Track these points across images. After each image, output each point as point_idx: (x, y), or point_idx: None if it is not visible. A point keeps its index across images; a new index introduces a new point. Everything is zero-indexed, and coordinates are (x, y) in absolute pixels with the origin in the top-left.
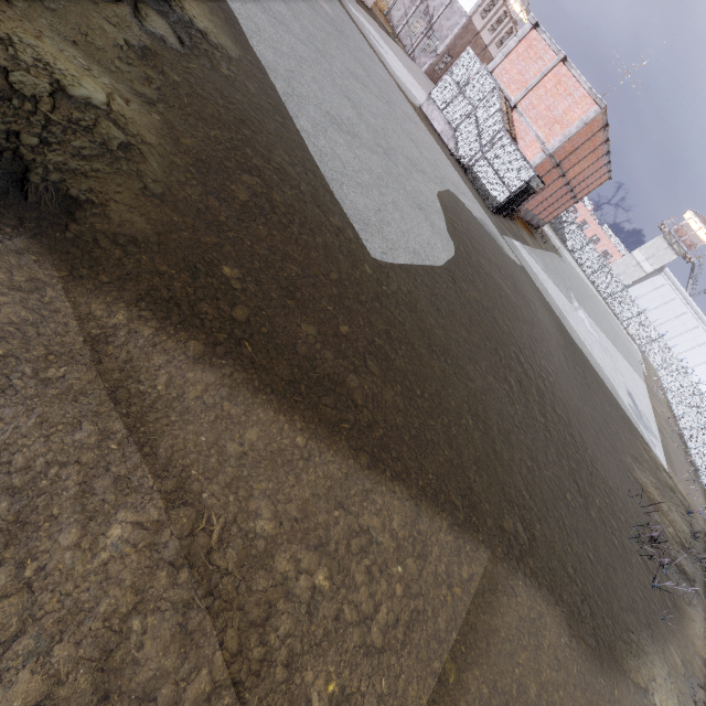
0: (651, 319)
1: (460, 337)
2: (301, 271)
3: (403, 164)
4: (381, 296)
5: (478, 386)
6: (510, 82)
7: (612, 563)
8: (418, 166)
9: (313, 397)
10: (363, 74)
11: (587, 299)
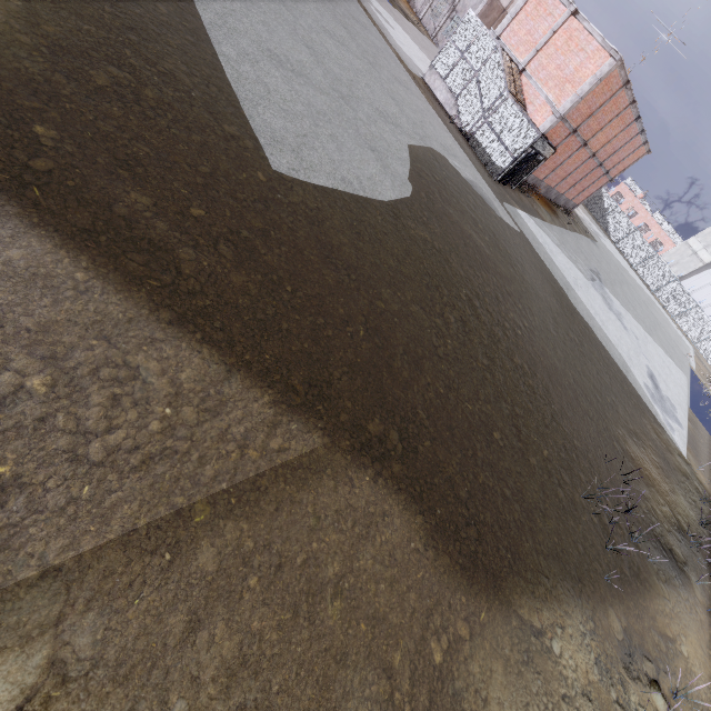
0: (710, 314)
1: (384, 263)
2: (156, 154)
3: (366, 112)
4: (270, 201)
5: (391, 308)
6: (518, 44)
7: (544, 510)
8: (391, 119)
9: (116, 249)
10: (345, 35)
11: (621, 284)
